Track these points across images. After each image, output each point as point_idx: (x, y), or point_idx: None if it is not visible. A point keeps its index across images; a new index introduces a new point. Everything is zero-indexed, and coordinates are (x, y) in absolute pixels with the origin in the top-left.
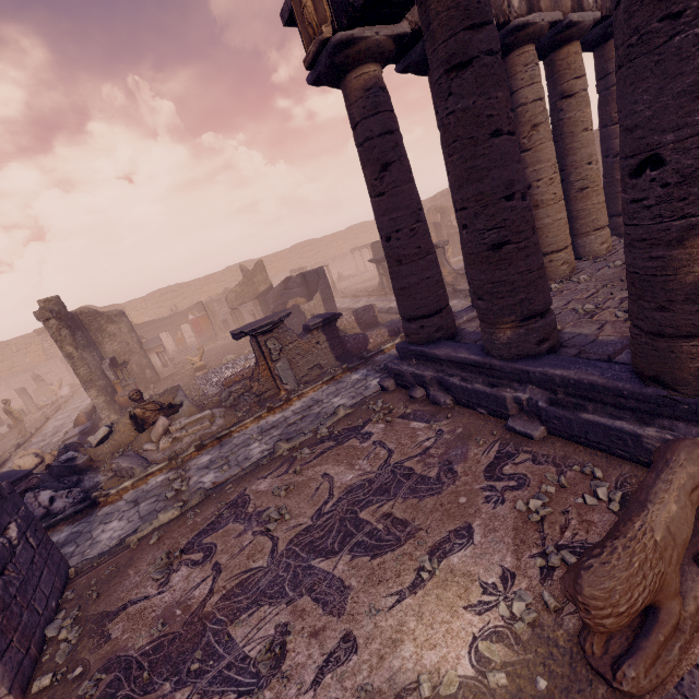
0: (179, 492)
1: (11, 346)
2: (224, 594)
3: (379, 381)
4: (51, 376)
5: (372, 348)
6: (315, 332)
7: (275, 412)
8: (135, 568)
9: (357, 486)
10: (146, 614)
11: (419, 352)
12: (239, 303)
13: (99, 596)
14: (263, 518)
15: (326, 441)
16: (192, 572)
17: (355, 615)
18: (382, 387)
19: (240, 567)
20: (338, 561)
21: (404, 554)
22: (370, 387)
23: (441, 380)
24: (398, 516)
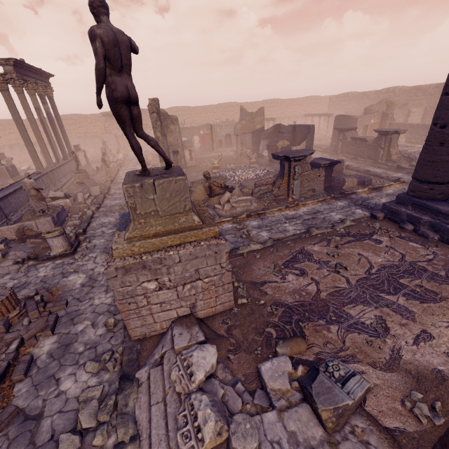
0: (248, 236)
1: (88, 119)
2: (329, 293)
3: (373, 212)
4: (108, 144)
5: (346, 189)
6: (320, 169)
7: (290, 209)
8: (256, 266)
9: (388, 266)
10: (283, 289)
11: (421, 203)
12: (241, 132)
13: (243, 273)
14: (330, 265)
15: (347, 236)
16: (299, 278)
17: (424, 324)
18: (373, 216)
19: (331, 284)
20: (397, 298)
21: (443, 306)
22: (356, 213)
23: (435, 224)
24: (428, 288)
